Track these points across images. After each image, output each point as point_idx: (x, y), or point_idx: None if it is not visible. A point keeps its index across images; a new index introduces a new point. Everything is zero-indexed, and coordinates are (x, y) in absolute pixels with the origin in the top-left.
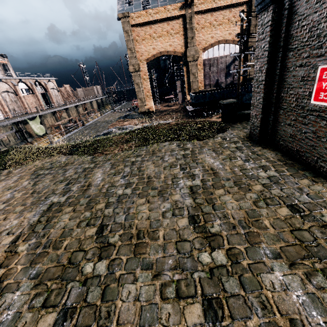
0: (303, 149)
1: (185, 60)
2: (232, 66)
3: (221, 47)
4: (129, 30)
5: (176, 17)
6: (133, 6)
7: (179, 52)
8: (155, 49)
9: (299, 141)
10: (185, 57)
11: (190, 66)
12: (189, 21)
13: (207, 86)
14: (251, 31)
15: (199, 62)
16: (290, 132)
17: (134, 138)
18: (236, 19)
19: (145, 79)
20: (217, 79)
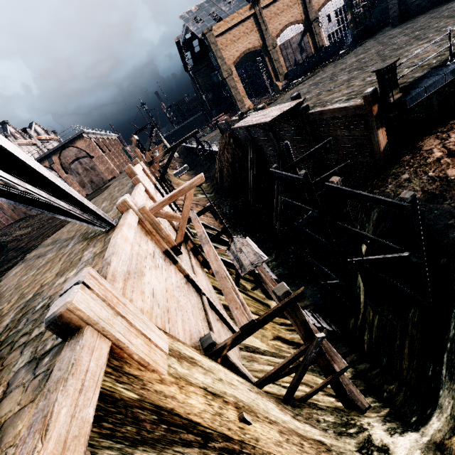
0: (424, 4)
1: (265, 51)
2: (302, 43)
3: (289, 30)
4: (215, 41)
5: (247, 18)
6: (205, 23)
7: (258, 46)
8: (237, 51)
9: (421, 3)
10: (264, 49)
11: (272, 54)
12: (259, 17)
13: (289, 68)
14: (308, 9)
15: (276, 49)
16: (416, 4)
17: (326, 65)
18: (293, 3)
19: (237, 81)
20: (295, 58)
